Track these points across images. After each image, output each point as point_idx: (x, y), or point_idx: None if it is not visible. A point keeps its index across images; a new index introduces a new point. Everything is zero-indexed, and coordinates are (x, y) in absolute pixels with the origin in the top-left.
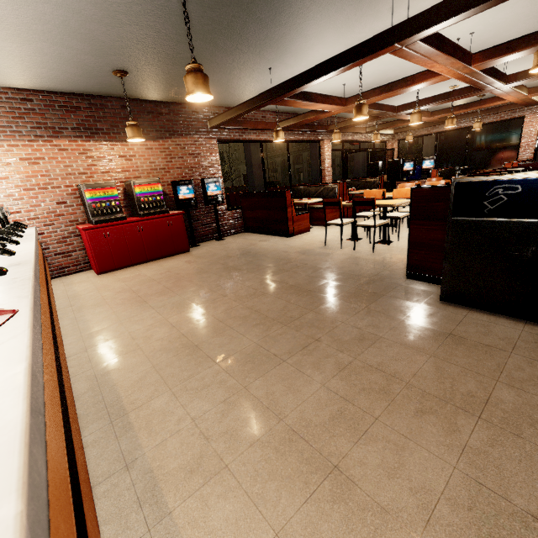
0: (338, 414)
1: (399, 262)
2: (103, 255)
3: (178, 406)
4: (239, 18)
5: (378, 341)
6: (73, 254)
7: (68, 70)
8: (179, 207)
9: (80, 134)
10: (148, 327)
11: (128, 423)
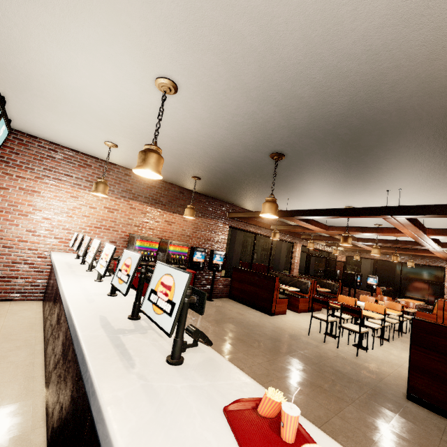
0: None
1: (388, 376)
2: None
3: None
4: (292, 176)
5: None
6: None
7: (167, 169)
8: (191, 266)
9: (148, 201)
10: None
11: None
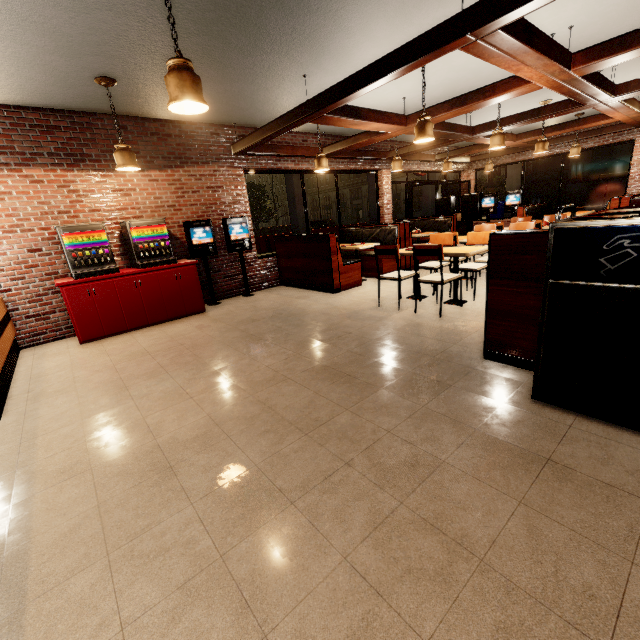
0: (362, 627)
1: (475, 333)
2: (88, 319)
3: (108, 593)
4: (253, 2)
5: (439, 470)
6: (51, 316)
7: (33, 76)
8: (193, 254)
9: (60, 161)
10: (115, 431)
11: (18, 628)
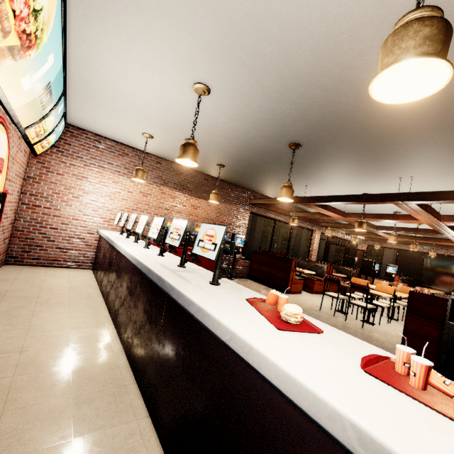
0: None
1: (388, 343)
2: None
3: None
4: (309, 164)
5: None
6: None
7: None
8: None
9: (176, 187)
10: None
11: None
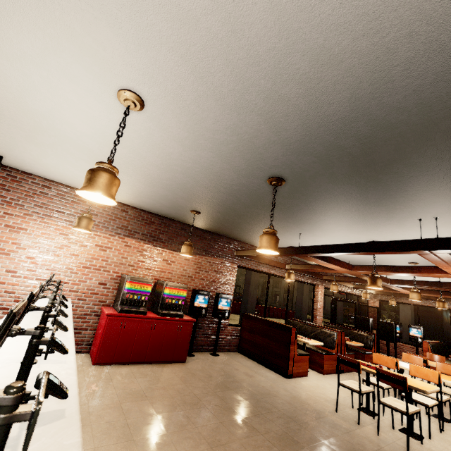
0: None
1: None
2: (109, 345)
3: None
4: (299, 206)
5: None
6: (83, 332)
7: (164, 203)
8: (191, 312)
9: (145, 238)
10: None
11: None
